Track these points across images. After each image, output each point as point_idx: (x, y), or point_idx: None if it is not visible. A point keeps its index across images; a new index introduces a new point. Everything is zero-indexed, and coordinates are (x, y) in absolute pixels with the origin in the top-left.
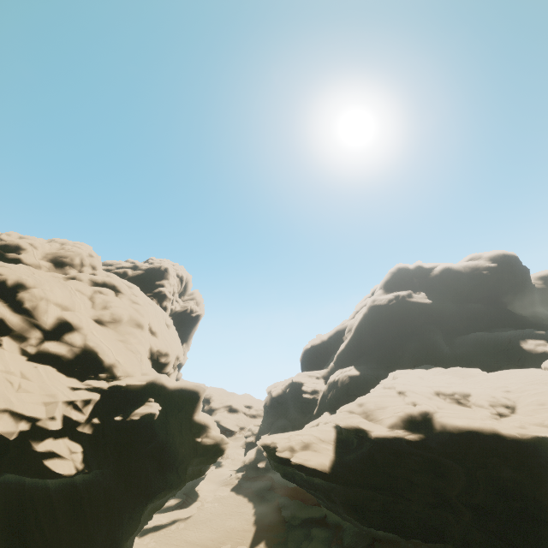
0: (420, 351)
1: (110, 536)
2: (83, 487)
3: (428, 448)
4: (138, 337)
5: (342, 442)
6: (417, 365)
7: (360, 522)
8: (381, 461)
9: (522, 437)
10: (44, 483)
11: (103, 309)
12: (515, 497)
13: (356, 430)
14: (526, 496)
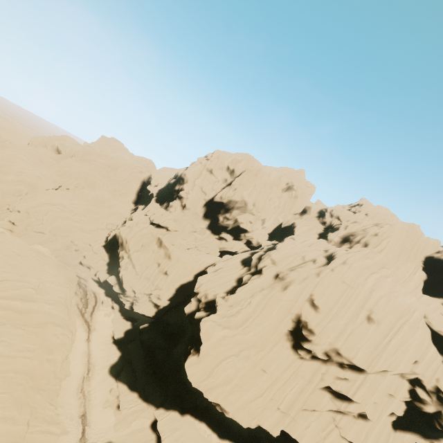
0: None
1: None
2: None
3: None
4: (271, 292)
5: None
6: None
7: None
8: None
9: None
10: None
11: (290, 270)
12: None
13: None
14: None
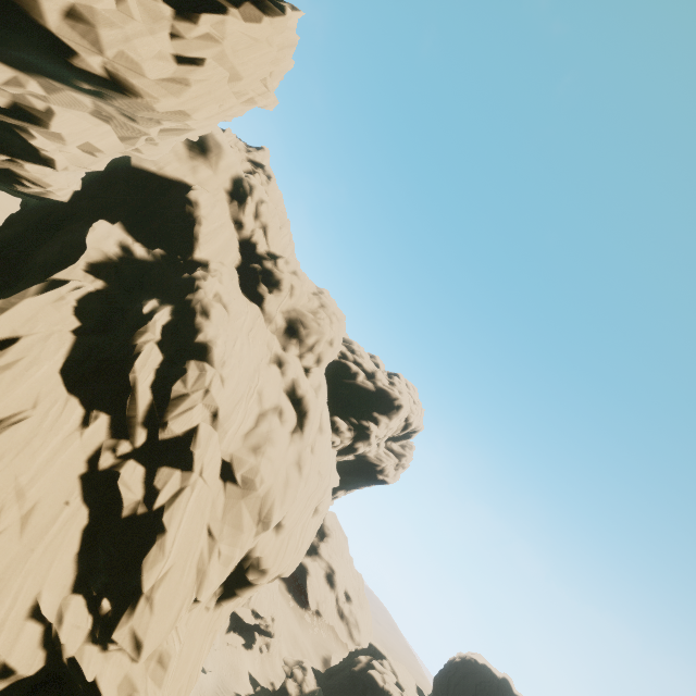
0: None
1: None
2: None
3: None
4: (235, 545)
5: None
6: None
7: None
8: None
9: None
10: None
11: (251, 449)
12: None
13: None
14: None
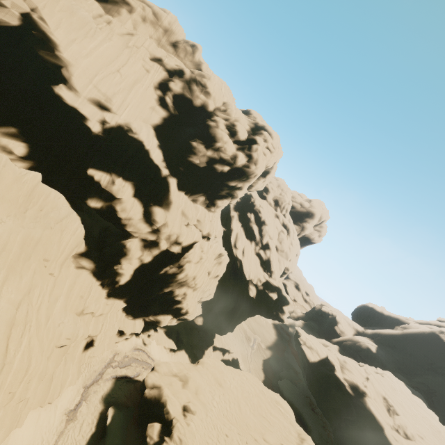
0: (431, 386)
1: (249, 313)
2: (250, 298)
3: (351, 399)
4: (284, 263)
5: (324, 362)
6: (417, 388)
7: (308, 386)
8: (331, 381)
9: (389, 439)
10: (244, 289)
11: (280, 242)
12: (363, 441)
13: (332, 365)
14: (366, 444)
